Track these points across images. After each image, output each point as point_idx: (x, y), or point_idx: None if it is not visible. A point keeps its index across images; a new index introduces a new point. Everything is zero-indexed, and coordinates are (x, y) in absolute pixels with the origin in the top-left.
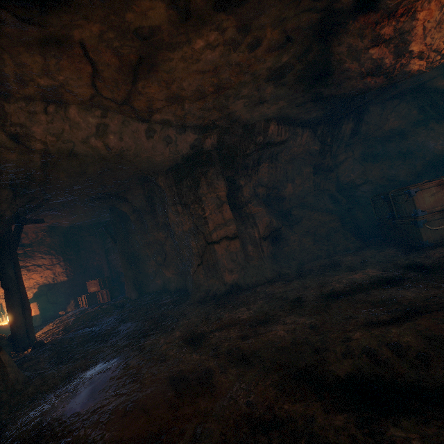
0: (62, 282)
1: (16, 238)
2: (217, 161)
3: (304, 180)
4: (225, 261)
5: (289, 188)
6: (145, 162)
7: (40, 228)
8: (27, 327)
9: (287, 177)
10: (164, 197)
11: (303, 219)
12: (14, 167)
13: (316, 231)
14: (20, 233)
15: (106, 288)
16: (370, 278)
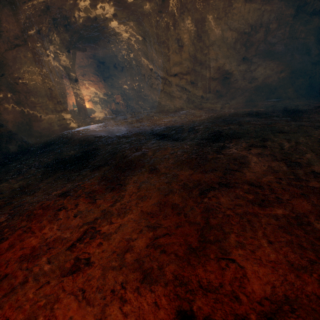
0: (103, 93)
1: (73, 60)
2: (185, 3)
3: (280, 24)
4: (176, 90)
5: (261, 34)
6: (131, 4)
7: (89, 56)
8: (84, 109)
9: (262, 20)
10: (150, 36)
11: (259, 67)
12: (56, 9)
13: (264, 79)
14: (75, 57)
15: (125, 101)
16: (248, 112)
